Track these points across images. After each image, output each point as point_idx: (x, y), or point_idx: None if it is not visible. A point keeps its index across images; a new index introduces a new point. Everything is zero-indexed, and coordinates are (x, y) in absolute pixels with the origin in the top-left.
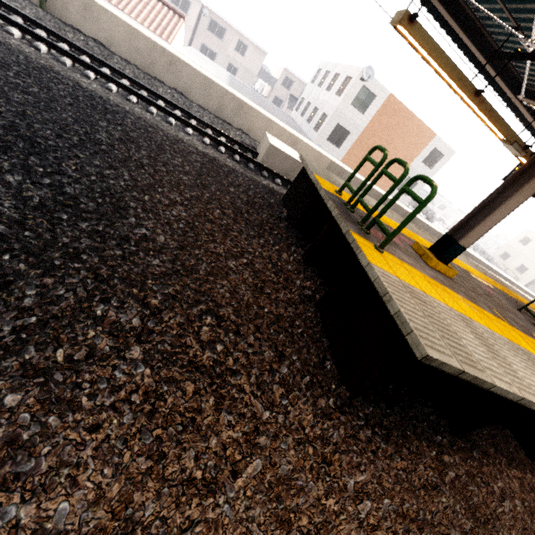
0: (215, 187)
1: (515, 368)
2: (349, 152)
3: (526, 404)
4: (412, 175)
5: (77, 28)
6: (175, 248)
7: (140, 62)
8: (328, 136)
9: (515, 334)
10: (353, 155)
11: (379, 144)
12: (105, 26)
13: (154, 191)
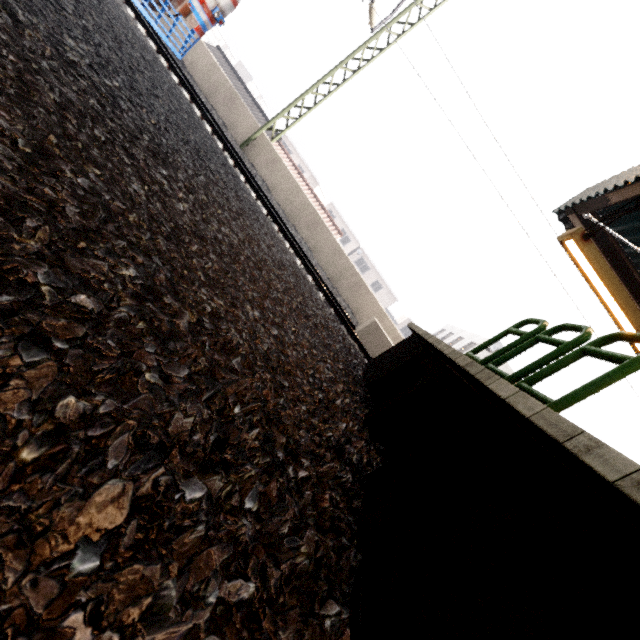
0: (292, 282)
1: None
2: None
3: None
4: None
5: (256, 169)
6: (185, 224)
7: (288, 210)
8: None
9: None
10: None
11: None
12: (279, 177)
13: (219, 208)
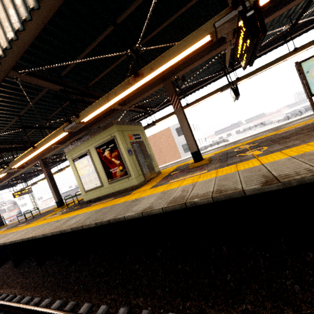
0: None
1: None
2: None
3: None
4: (182, 143)
5: None
6: None
7: None
8: None
9: None
10: None
11: (157, 151)
12: None
13: None
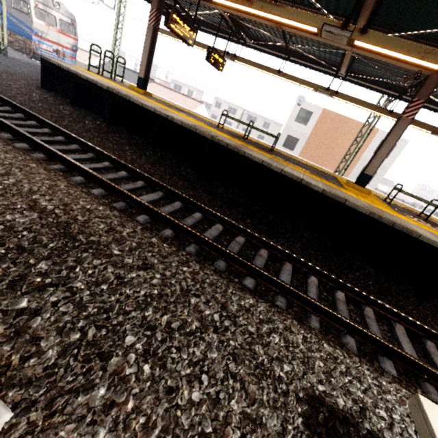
0: None
1: (82, 73)
2: (301, 153)
3: (61, 66)
4: None
5: None
6: None
7: None
8: (284, 144)
9: (139, 95)
10: (305, 155)
11: (326, 143)
12: None
13: None
